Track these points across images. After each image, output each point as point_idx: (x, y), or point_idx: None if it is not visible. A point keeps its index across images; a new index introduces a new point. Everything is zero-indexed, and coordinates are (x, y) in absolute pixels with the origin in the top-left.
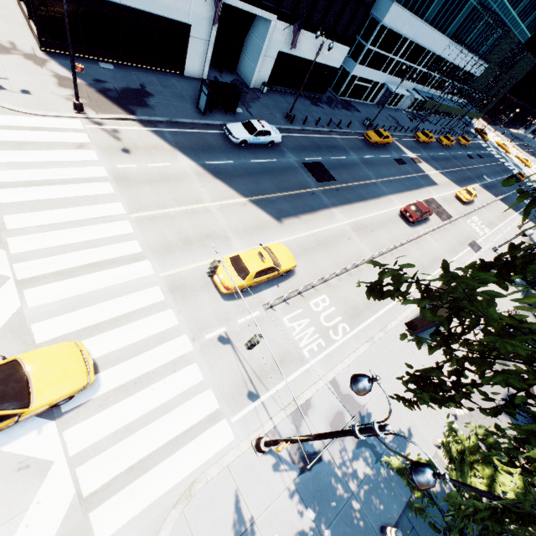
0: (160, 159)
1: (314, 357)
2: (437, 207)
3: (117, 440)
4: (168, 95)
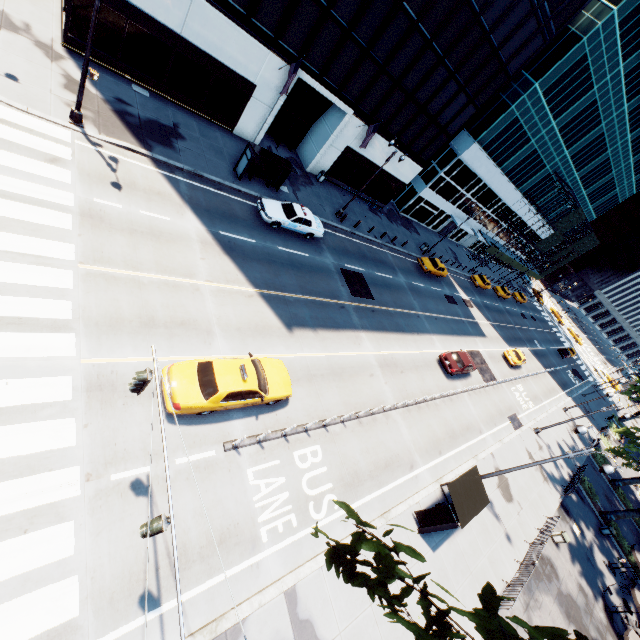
0: (160, 209)
1: (274, 542)
2: (482, 362)
3: None
4: (204, 146)
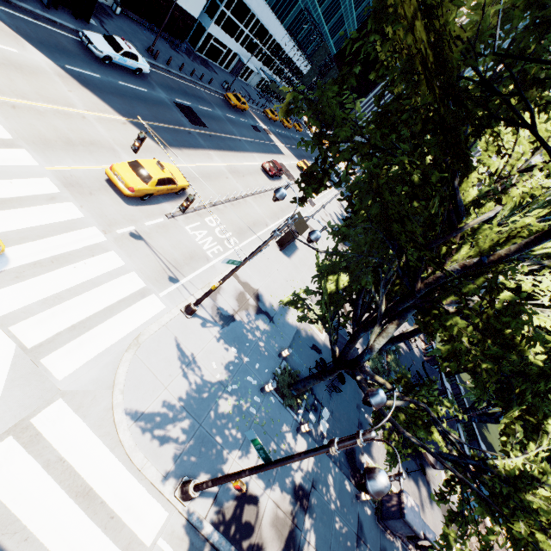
0: None
1: (216, 258)
2: (286, 170)
3: (49, 306)
4: None
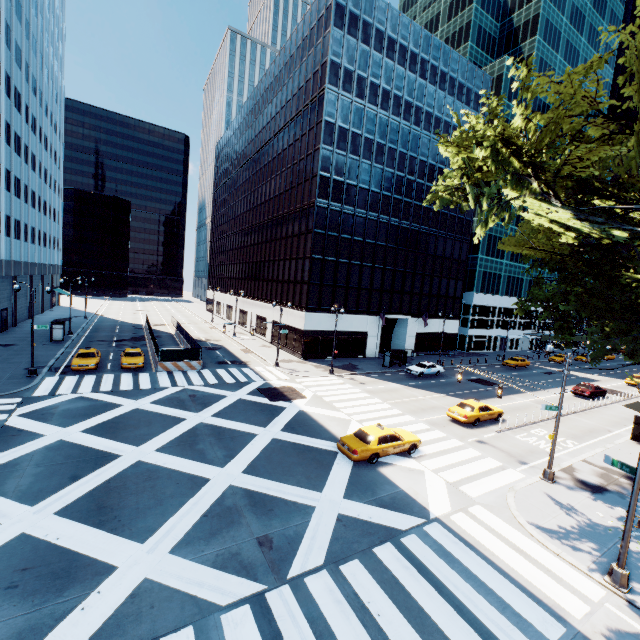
0: (381, 384)
1: (557, 452)
2: (611, 391)
3: (450, 468)
4: (364, 364)
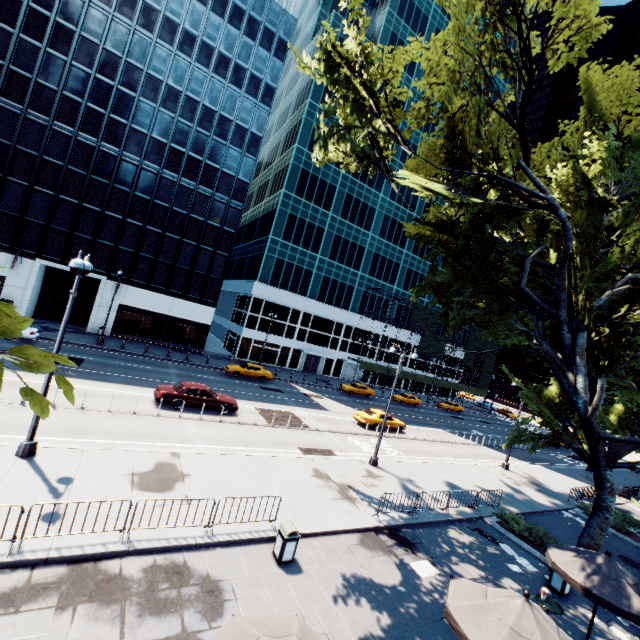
0: None
1: None
2: (285, 416)
3: None
4: None
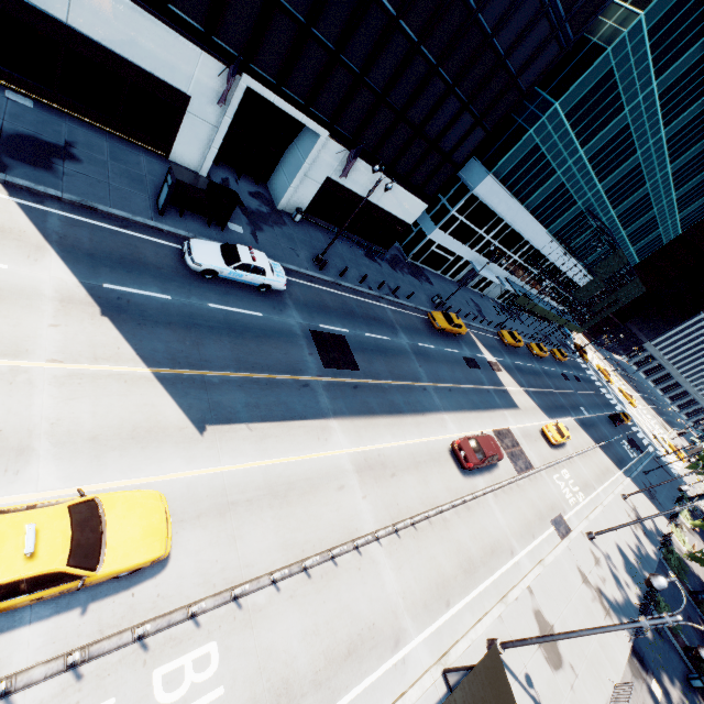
0: None
1: None
2: (513, 444)
3: None
4: (113, 171)
